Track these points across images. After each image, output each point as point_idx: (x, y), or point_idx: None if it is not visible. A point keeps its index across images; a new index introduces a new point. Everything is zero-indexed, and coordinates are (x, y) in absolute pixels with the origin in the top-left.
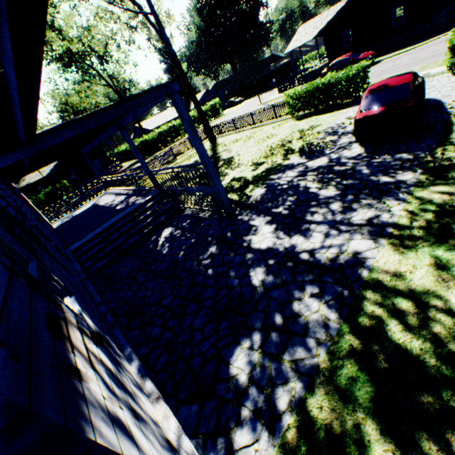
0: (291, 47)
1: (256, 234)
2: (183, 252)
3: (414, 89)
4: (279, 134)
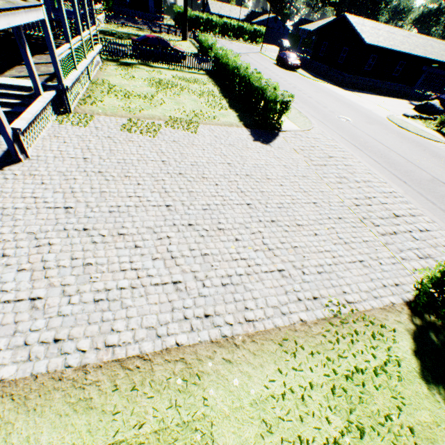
0: (307, 26)
1: None
2: None
3: (145, 40)
4: None
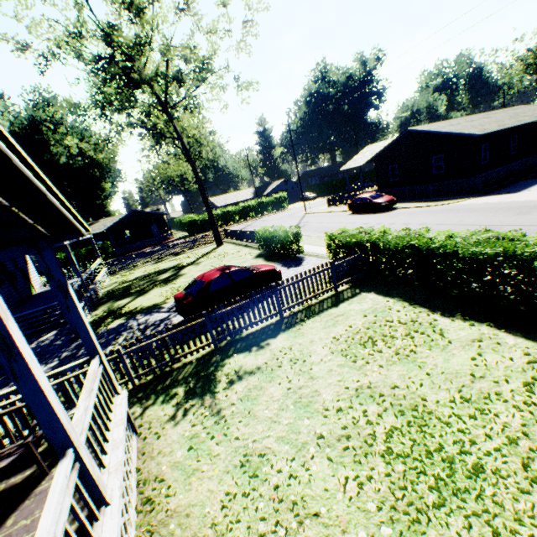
0: (347, 165)
1: (48, 364)
2: None
3: (204, 289)
4: None
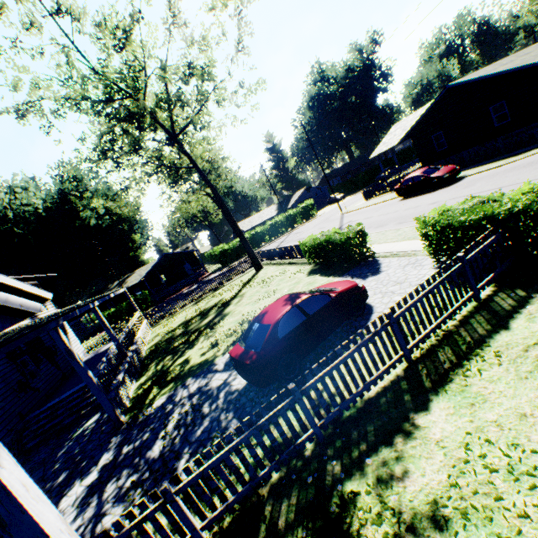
0: (377, 151)
1: (84, 479)
2: (59, 464)
3: (270, 336)
4: (276, 293)
